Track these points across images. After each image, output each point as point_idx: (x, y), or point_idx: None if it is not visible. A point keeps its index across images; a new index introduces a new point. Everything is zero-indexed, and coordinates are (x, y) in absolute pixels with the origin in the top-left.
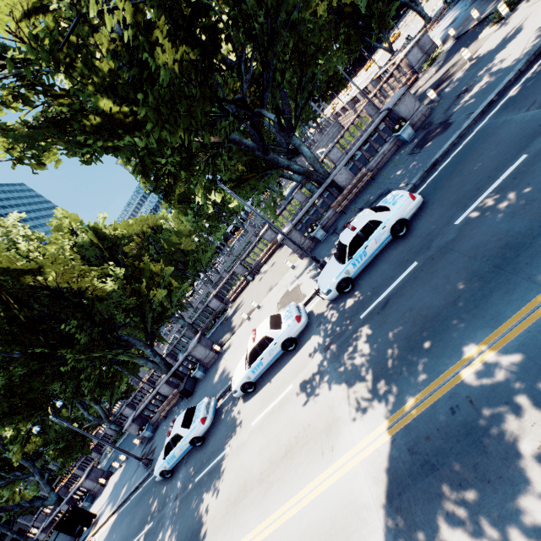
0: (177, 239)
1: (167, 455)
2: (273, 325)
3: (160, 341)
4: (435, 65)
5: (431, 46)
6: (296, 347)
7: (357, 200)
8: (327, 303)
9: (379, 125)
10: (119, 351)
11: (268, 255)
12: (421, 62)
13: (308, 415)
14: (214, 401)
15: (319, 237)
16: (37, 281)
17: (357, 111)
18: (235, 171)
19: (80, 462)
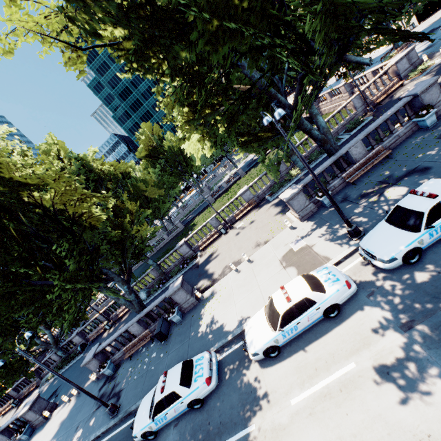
0: (144, 187)
1: (157, 415)
2: (314, 286)
3: (132, 277)
4: (425, 75)
5: (416, 60)
6: (337, 315)
7: (369, 174)
8: (373, 271)
9: (363, 117)
10: (101, 284)
11: (244, 213)
12: (407, 71)
13: (417, 418)
14: (215, 358)
15: (327, 202)
16: (32, 196)
17: (319, 108)
18: (248, 127)
19: (17, 384)
